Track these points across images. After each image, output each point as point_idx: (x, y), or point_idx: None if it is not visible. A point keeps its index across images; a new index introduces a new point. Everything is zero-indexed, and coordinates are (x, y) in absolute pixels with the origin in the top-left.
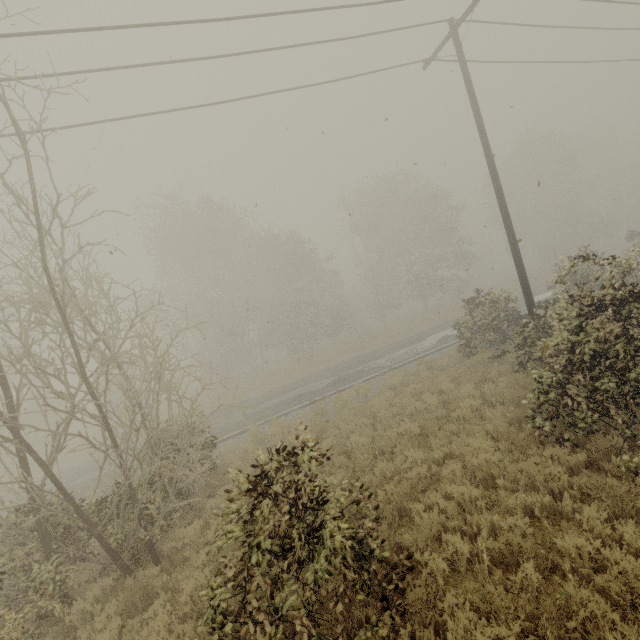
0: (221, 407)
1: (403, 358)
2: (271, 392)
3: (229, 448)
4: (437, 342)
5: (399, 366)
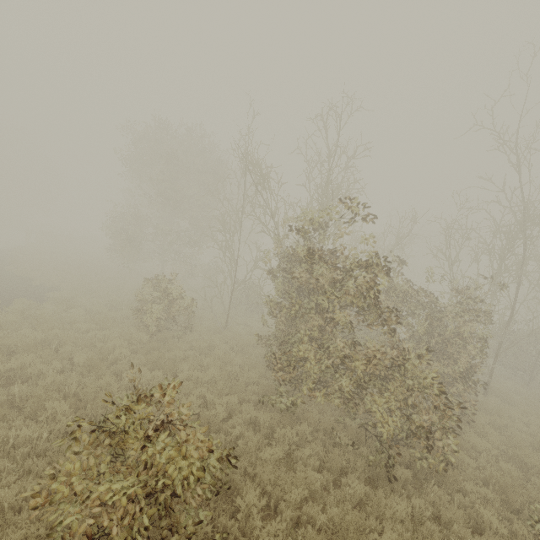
0: None
1: None
2: None
3: None
4: None
5: None
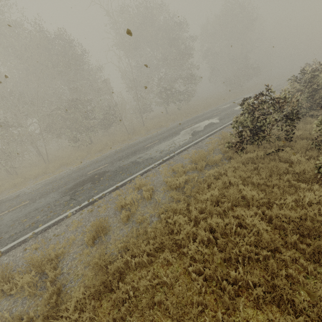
0: None
1: (170, 150)
2: (49, 183)
3: None
4: (192, 136)
5: (170, 158)
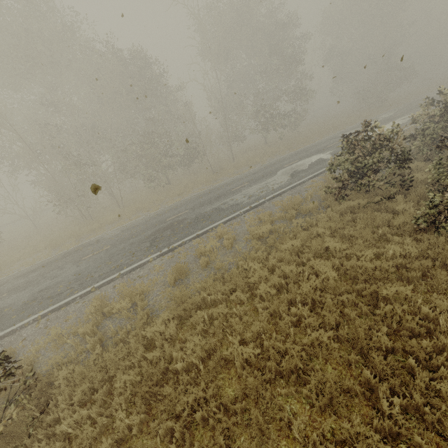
0: (76, 244)
1: (261, 195)
2: (127, 230)
3: (63, 332)
4: (290, 177)
5: (258, 205)
